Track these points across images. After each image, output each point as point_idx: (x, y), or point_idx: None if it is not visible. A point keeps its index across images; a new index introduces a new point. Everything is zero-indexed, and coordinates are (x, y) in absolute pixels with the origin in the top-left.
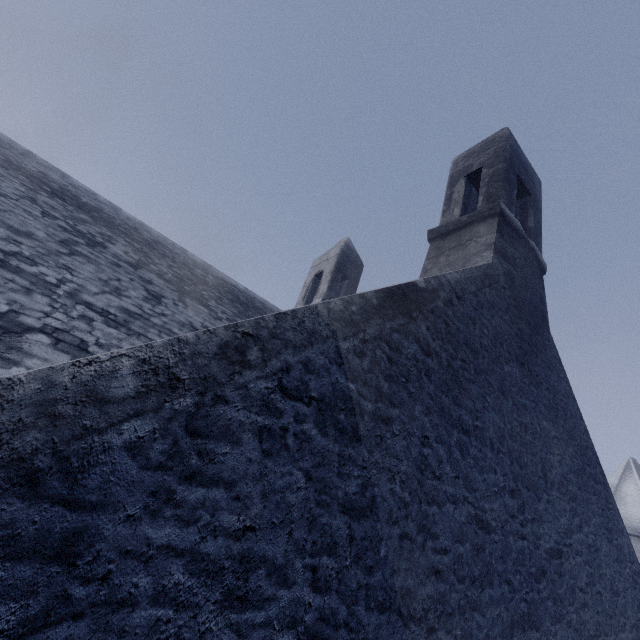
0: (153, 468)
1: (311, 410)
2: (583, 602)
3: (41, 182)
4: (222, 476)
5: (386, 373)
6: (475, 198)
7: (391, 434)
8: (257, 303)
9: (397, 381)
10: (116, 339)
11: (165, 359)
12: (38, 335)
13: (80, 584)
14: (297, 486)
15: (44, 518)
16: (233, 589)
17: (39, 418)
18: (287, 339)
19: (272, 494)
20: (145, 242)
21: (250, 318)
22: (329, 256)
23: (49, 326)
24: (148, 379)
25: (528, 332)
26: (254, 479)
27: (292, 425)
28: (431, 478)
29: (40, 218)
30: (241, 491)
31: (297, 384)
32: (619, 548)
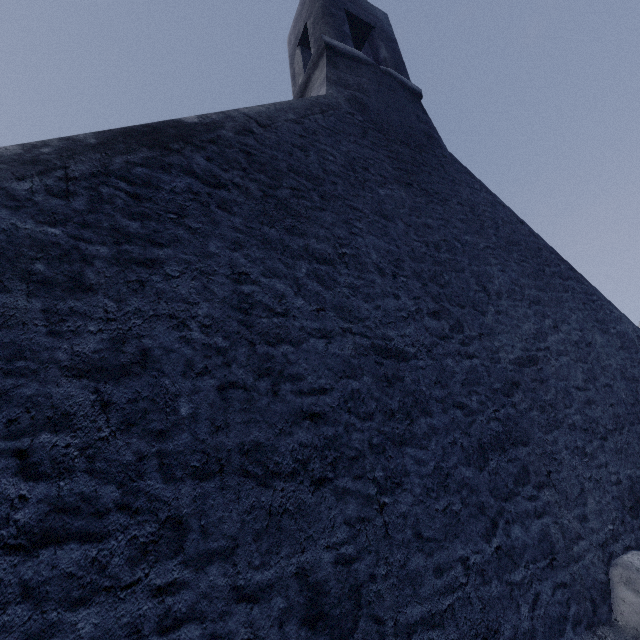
0: None
1: None
2: (586, 400)
3: None
4: None
5: (131, 211)
6: None
7: (163, 277)
8: None
9: (159, 219)
10: None
11: None
12: None
13: None
14: None
15: None
16: None
17: None
18: None
19: None
20: None
21: None
22: None
23: None
24: None
25: (408, 153)
26: None
27: None
28: (267, 316)
29: None
30: None
31: None
32: (621, 335)
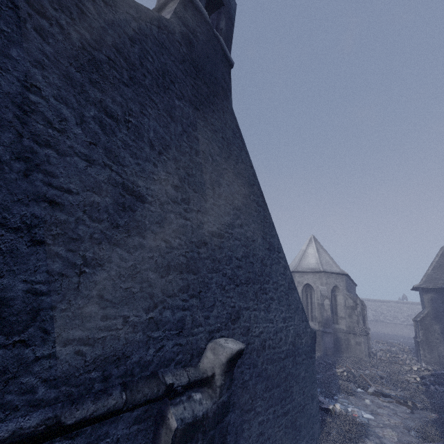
0: None
1: None
2: (238, 265)
3: None
4: None
5: None
6: None
7: None
8: None
9: None
10: None
11: None
12: None
13: None
14: None
15: None
16: None
17: None
18: None
19: None
20: None
21: None
22: None
23: None
24: None
25: (206, 91)
26: None
27: None
28: (44, 125)
29: None
30: None
31: None
32: (271, 243)
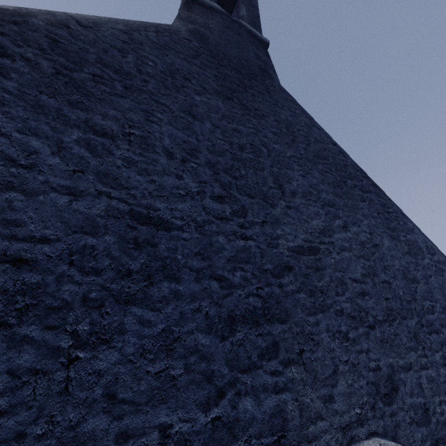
0: None
1: None
2: (361, 291)
3: None
4: None
5: None
6: None
7: None
8: None
9: None
10: None
11: None
12: None
13: None
14: None
15: None
16: None
17: None
18: None
19: None
20: None
21: None
22: None
23: None
24: None
25: (237, 77)
26: None
27: None
28: (4, 165)
29: None
30: None
31: None
32: (410, 243)
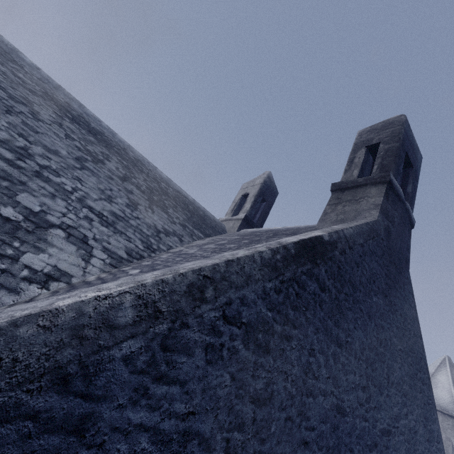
0: (137, 372)
1: (241, 331)
2: None
3: (66, 110)
4: (179, 377)
5: (293, 304)
6: (370, 163)
7: (290, 347)
8: (200, 211)
9: (300, 310)
10: (106, 235)
11: (153, 295)
12: (57, 230)
13: (86, 449)
14: (225, 384)
15: (69, 406)
16: (176, 453)
17: (73, 339)
18: (232, 281)
19: (208, 390)
20: (130, 160)
21: (208, 261)
22: (255, 183)
23: (65, 223)
24: (141, 311)
25: (394, 272)
26: (198, 379)
27: (227, 342)
28: (312, 378)
29: (64, 139)
30: (189, 388)
31: (234, 313)
32: (431, 432)
